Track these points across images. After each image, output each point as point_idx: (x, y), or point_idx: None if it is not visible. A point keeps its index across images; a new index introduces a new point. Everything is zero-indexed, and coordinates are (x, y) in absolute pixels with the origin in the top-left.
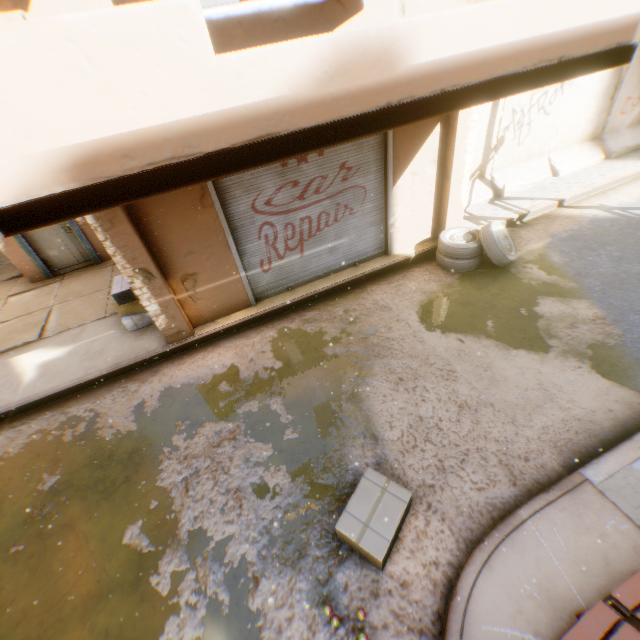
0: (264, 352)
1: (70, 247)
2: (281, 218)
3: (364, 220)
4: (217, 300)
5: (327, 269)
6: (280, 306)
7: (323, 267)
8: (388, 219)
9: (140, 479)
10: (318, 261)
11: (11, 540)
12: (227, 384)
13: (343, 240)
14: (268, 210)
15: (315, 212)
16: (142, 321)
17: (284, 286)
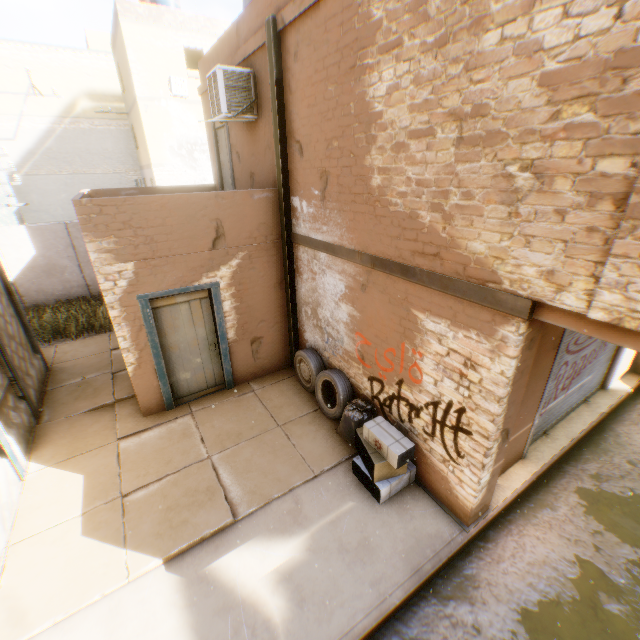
0: (598, 532)
1: (204, 368)
2: (573, 357)
3: (604, 356)
4: (505, 455)
5: (568, 407)
6: (556, 458)
7: (567, 405)
8: (618, 355)
9: None
10: (568, 399)
11: None
12: (609, 596)
13: (588, 376)
14: (571, 349)
15: (589, 349)
16: (396, 486)
17: (541, 430)
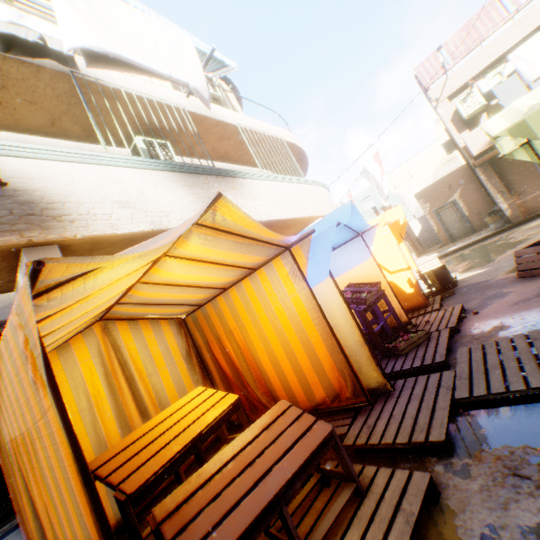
0: None
1: (460, 228)
2: None
3: None
4: (536, 202)
5: None
6: None
7: None
8: None
9: (500, 240)
10: None
11: (458, 258)
12: None
13: None
14: None
15: None
16: (497, 225)
17: None
